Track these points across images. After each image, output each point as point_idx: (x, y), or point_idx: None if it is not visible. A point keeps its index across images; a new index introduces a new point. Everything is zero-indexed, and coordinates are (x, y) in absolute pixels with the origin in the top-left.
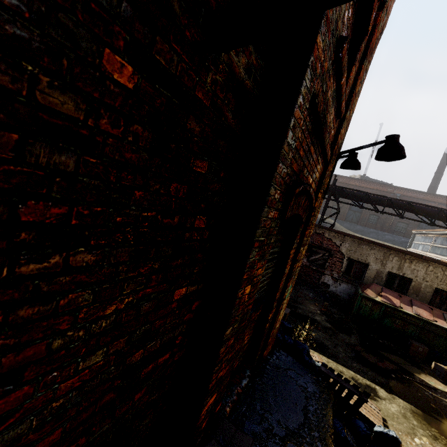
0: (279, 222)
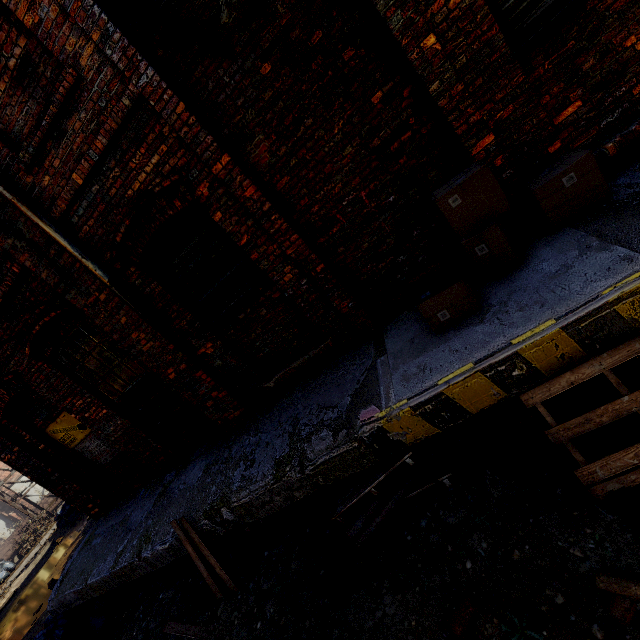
0: None
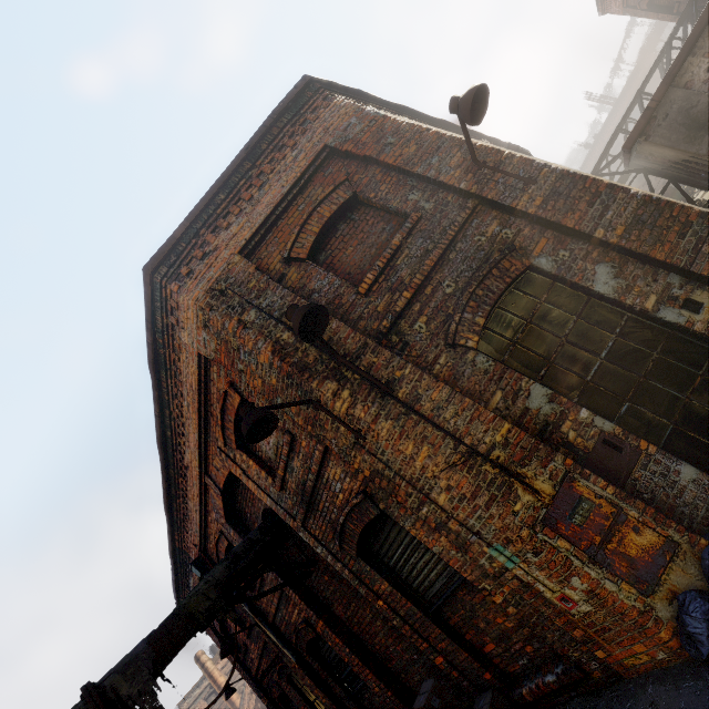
0: (359, 558)
